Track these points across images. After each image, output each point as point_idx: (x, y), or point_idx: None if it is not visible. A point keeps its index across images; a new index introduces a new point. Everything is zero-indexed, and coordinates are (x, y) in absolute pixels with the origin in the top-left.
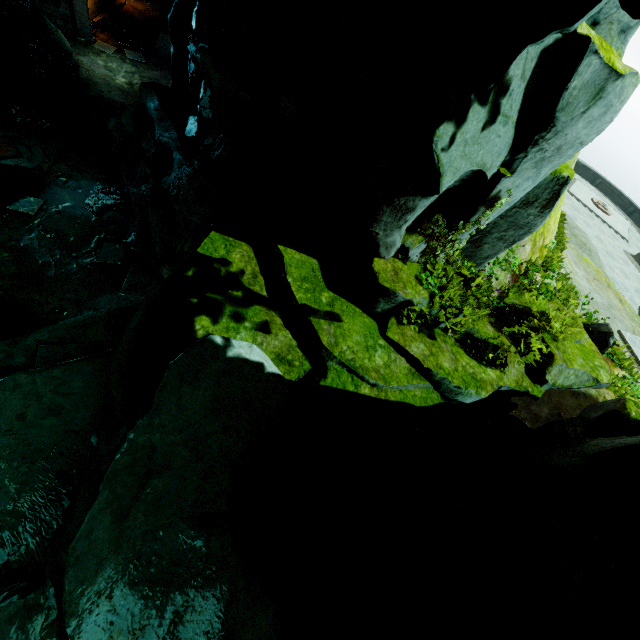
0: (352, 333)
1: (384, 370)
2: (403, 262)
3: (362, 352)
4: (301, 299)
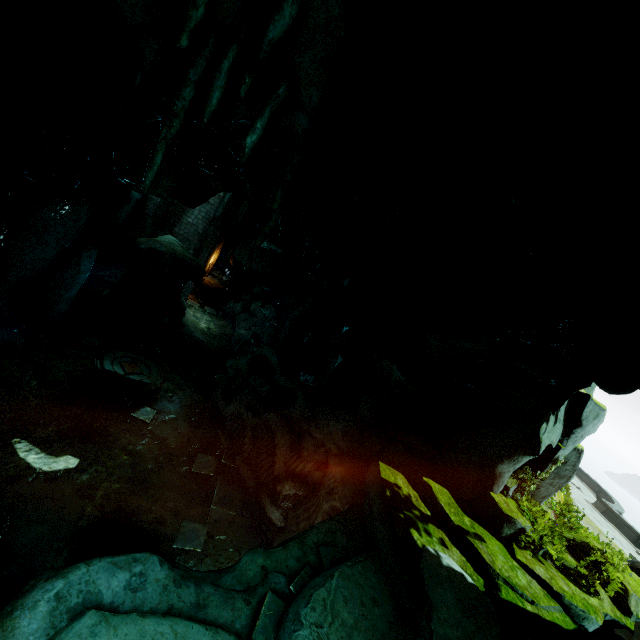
0: (496, 553)
1: (530, 589)
2: (505, 496)
3: (510, 571)
4: (455, 521)
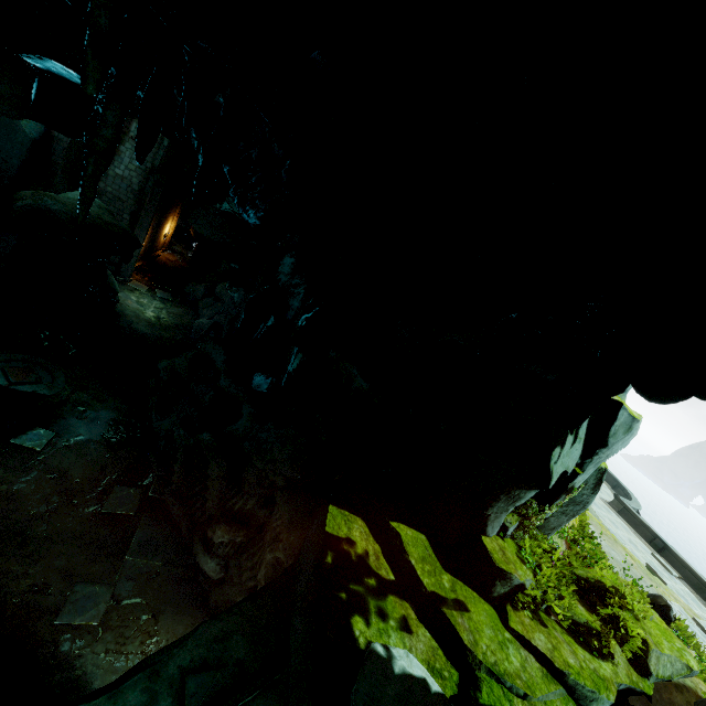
0: (482, 626)
1: (524, 674)
2: (502, 538)
3: (499, 651)
4: (428, 585)
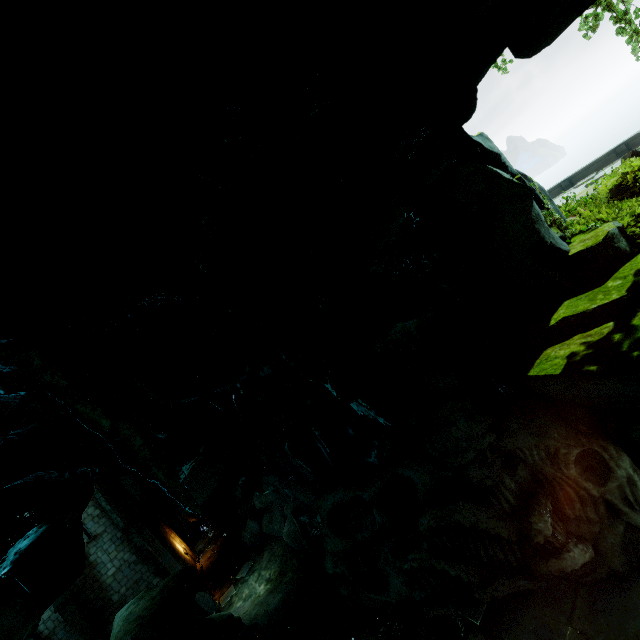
0: None
1: None
2: (571, 243)
3: None
4: (619, 294)
